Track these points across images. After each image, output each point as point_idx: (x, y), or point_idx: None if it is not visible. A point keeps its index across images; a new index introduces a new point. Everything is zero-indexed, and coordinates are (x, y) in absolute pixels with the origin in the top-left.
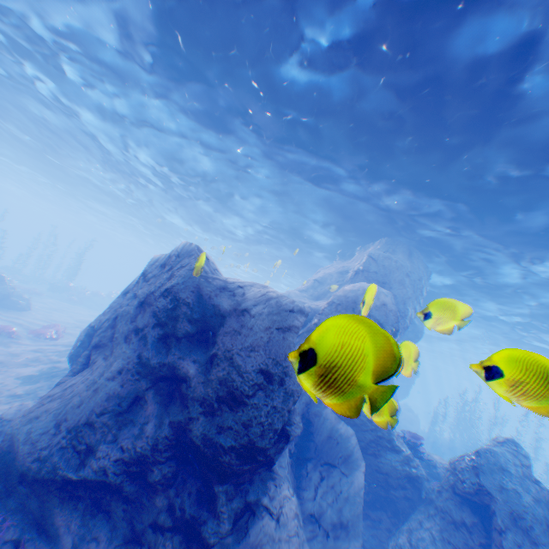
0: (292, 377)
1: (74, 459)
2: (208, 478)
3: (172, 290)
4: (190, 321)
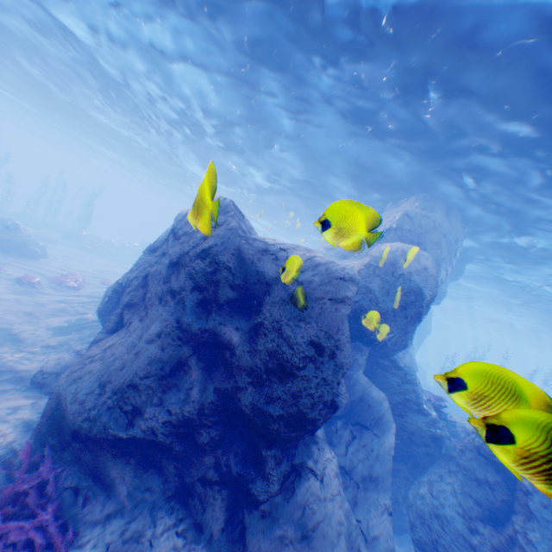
0: (341, 349)
1: (122, 419)
2: (254, 442)
3: (210, 252)
4: (231, 286)
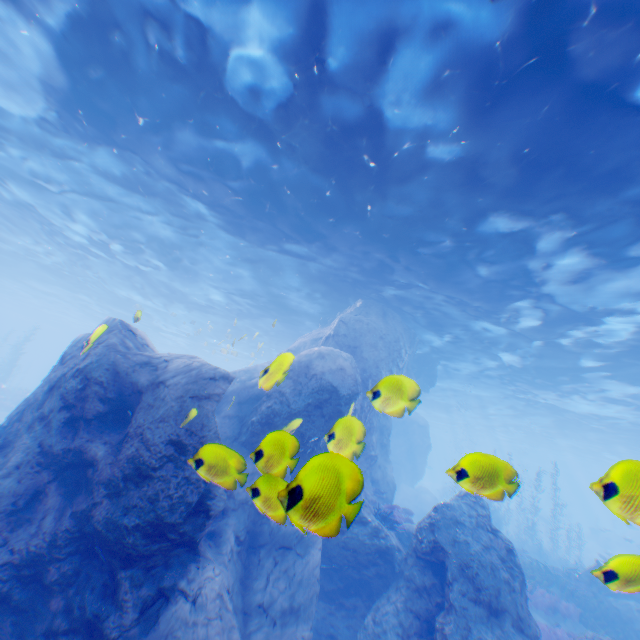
0: None
1: None
2: (115, 568)
3: (84, 369)
4: (103, 400)
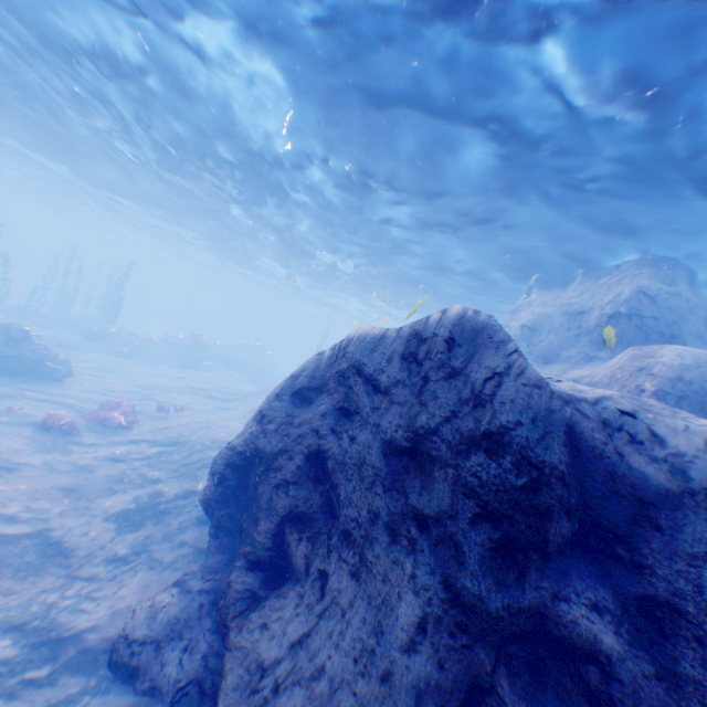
0: None
1: None
2: None
3: (507, 439)
4: (566, 512)
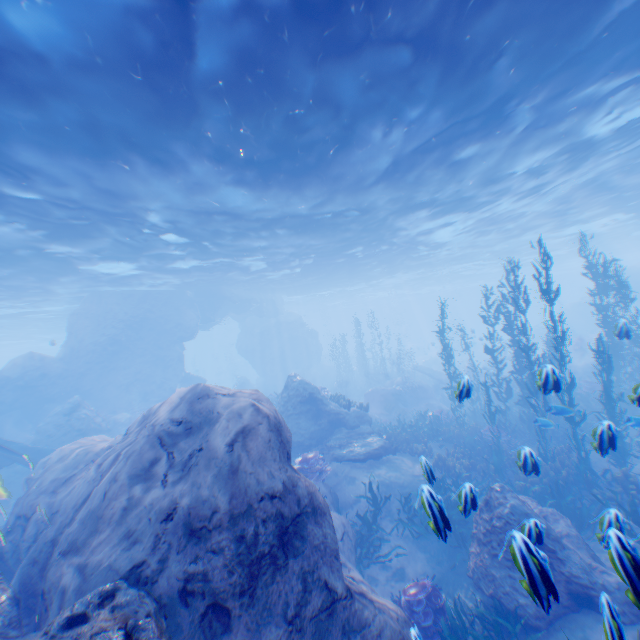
0: None
1: None
2: None
3: None
4: None
